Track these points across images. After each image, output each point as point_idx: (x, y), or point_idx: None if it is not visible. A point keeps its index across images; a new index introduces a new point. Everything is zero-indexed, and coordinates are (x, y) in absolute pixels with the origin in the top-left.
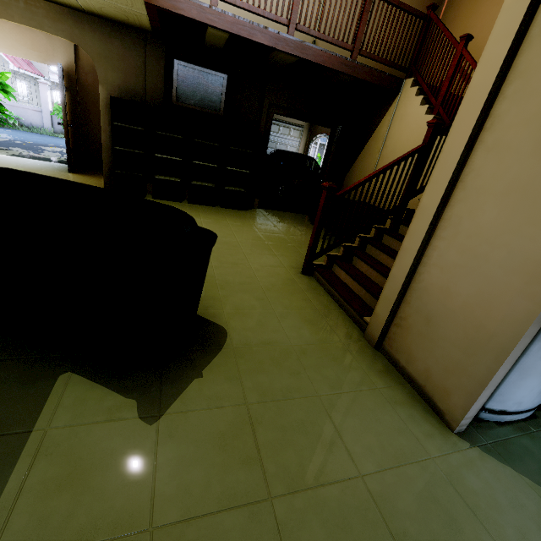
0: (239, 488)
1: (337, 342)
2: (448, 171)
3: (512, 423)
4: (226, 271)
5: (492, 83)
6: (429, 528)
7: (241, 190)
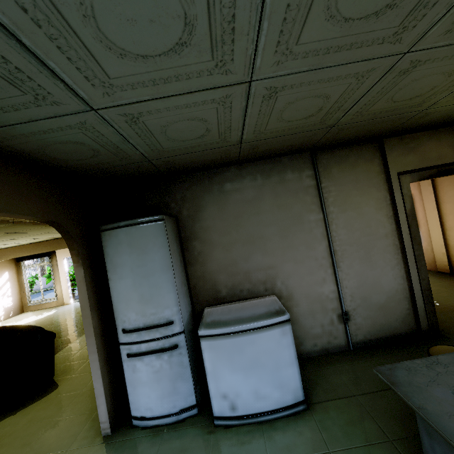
0: None
1: None
2: None
3: (155, 427)
4: None
5: None
6: None
7: None
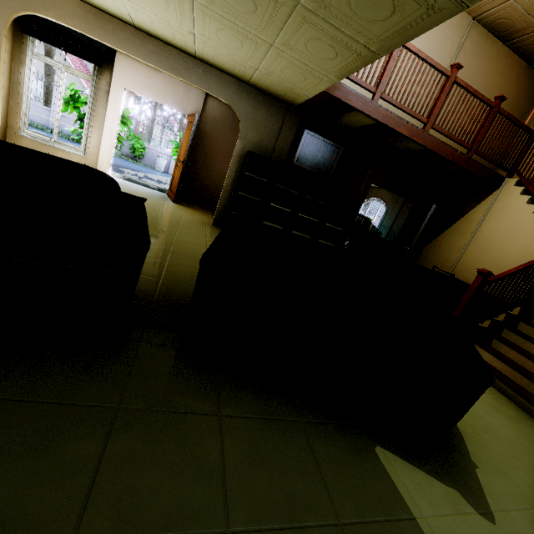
0: None
1: None
2: None
3: None
4: None
5: None
6: None
7: (331, 245)
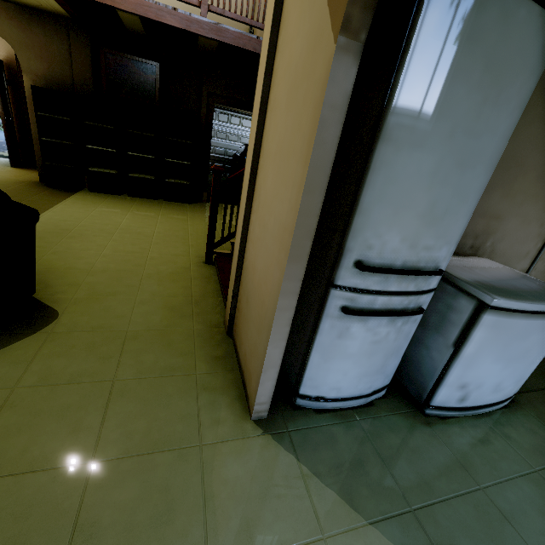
0: None
1: (187, 328)
2: (253, 137)
3: (336, 411)
4: (112, 259)
5: (269, 35)
6: (131, 519)
7: (183, 182)
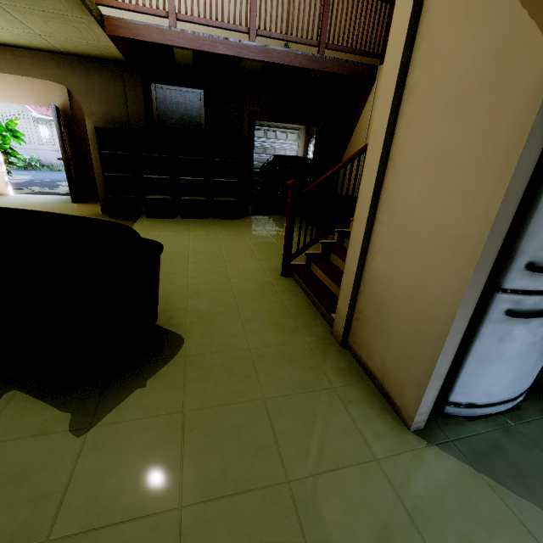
0: (150, 497)
1: (301, 342)
2: (377, 151)
3: (486, 417)
4: (200, 281)
5: (401, 52)
6: (353, 537)
7: (231, 200)
